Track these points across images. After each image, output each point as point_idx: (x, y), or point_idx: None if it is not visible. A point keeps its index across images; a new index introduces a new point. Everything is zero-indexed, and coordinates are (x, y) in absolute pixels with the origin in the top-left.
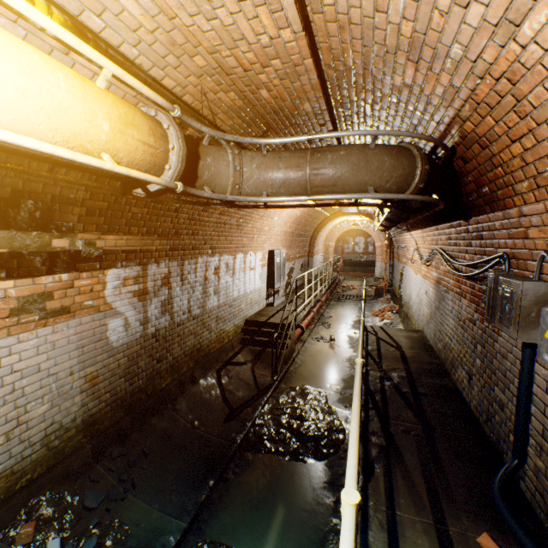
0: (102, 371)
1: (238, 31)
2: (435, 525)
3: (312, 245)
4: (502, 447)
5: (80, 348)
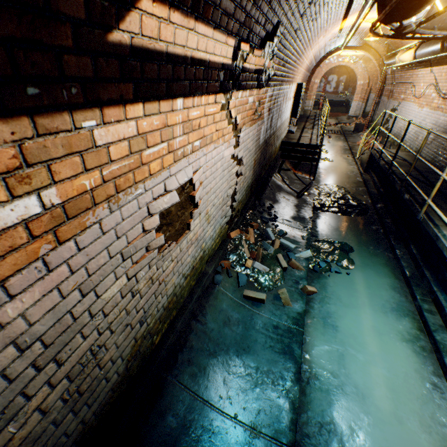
0: (256, 158)
1: None
2: None
3: (308, 81)
4: None
5: (256, 141)
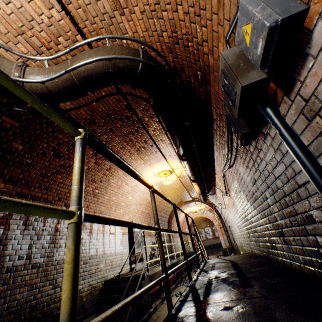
0: None
1: (27, 13)
2: None
3: (170, 228)
4: None
5: None
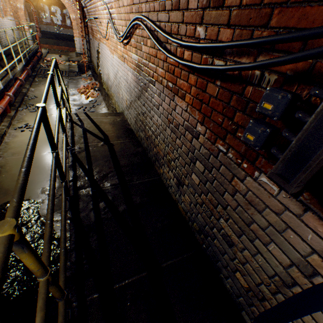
0: None
1: None
2: None
3: None
4: (220, 268)
5: None
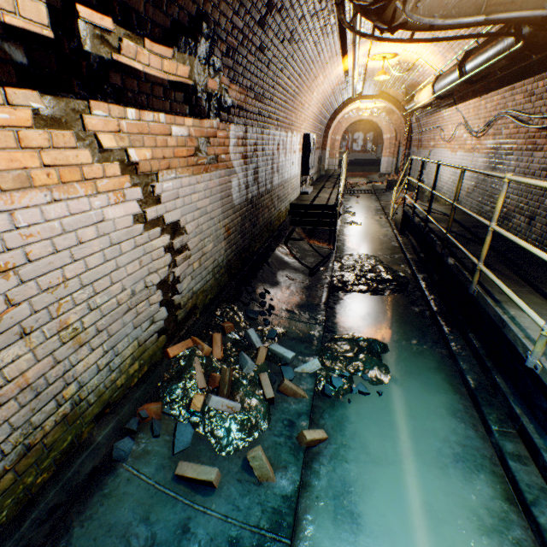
0: (231, 225)
1: None
2: (535, 291)
3: (325, 136)
4: None
5: (221, 199)
